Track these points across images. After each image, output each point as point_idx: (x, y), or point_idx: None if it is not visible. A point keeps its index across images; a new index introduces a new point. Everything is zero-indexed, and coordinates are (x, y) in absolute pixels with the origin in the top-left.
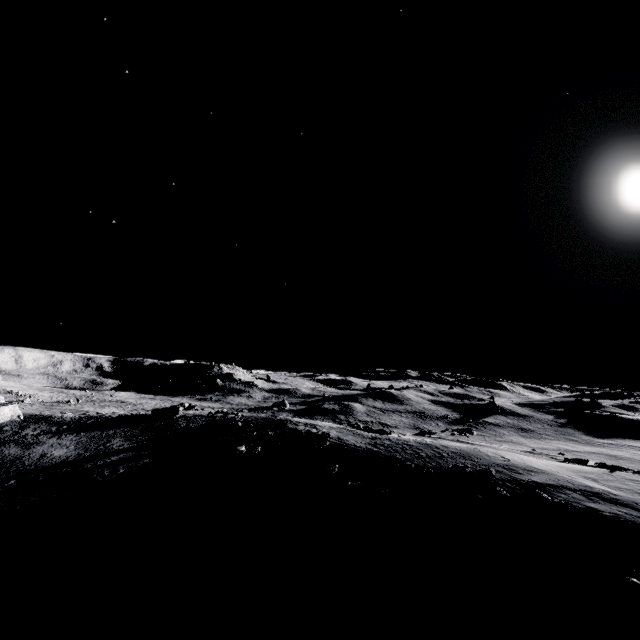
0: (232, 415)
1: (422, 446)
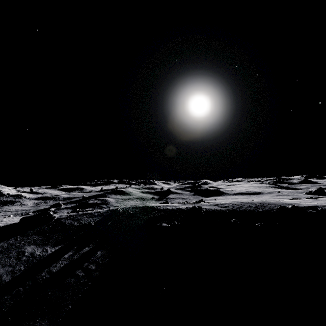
0: (94, 211)
1: (243, 203)
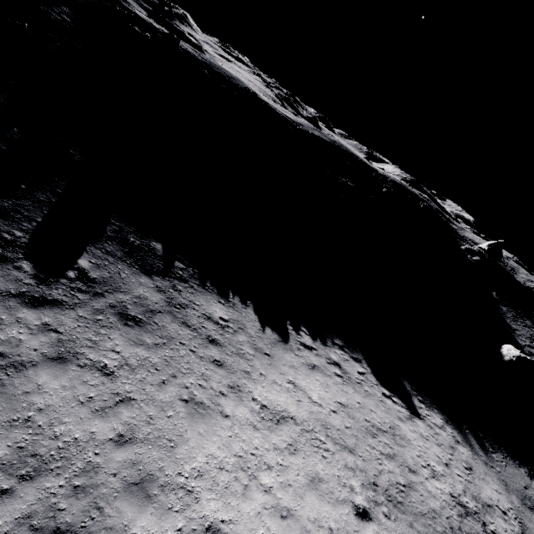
0: None
1: (221, 68)
